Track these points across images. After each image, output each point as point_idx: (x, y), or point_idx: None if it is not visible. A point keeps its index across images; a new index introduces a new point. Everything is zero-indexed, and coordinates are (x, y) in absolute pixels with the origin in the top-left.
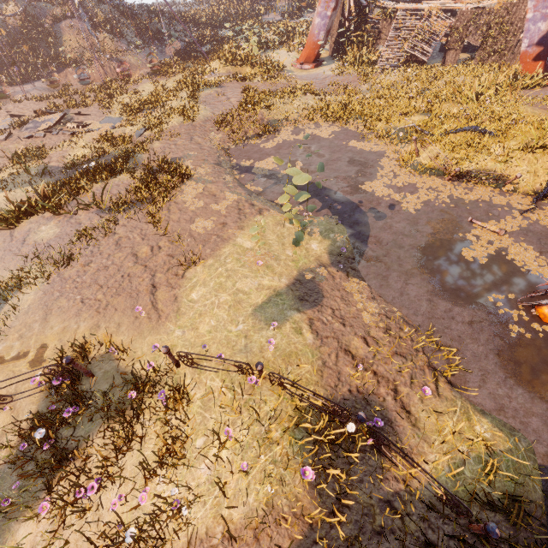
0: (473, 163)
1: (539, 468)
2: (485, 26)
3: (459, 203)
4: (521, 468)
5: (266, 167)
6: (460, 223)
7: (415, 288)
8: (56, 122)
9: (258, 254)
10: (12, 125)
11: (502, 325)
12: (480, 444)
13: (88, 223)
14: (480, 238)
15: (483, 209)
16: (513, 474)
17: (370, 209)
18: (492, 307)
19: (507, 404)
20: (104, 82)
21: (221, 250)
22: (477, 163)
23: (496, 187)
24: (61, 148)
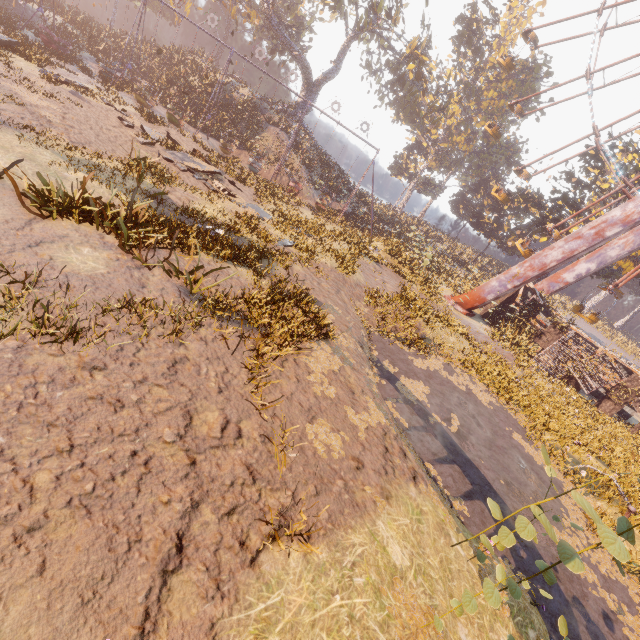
0: None
1: None
2: None
3: None
4: None
5: (415, 392)
6: None
7: None
8: (206, 170)
9: (438, 628)
10: (163, 140)
11: None
12: None
13: (155, 295)
14: None
15: None
16: None
17: (574, 599)
18: None
19: None
20: (271, 182)
21: (348, 531)
22: None
23: None
24: (192, 191)
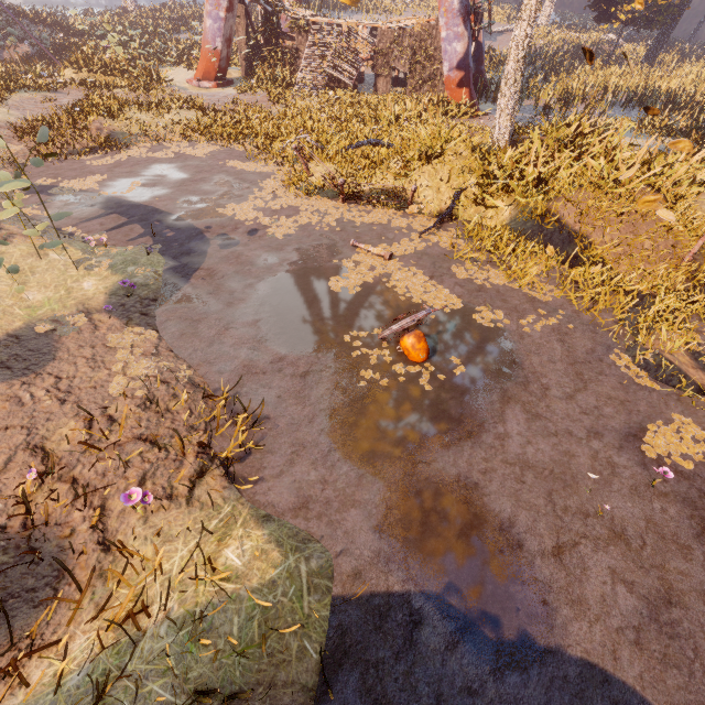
0: (373, 181)
1: (332, 605)
2: (410, 50)
3: (348, 226)
4: (281, 616)
5: (78, 186)
6: (340, 249)
7: (239, 333)
8: None
9: None
10: None
11: (351, 372)
12: (211, 585)
13: None
14: (361, 264)
15: (376, 232)
16: (254, 635)
17: (218, 235)
18: (346, 349)
19: (316, 495)
20: None
21: None
22: (376, 180)
23: (398, 208)
24: None
